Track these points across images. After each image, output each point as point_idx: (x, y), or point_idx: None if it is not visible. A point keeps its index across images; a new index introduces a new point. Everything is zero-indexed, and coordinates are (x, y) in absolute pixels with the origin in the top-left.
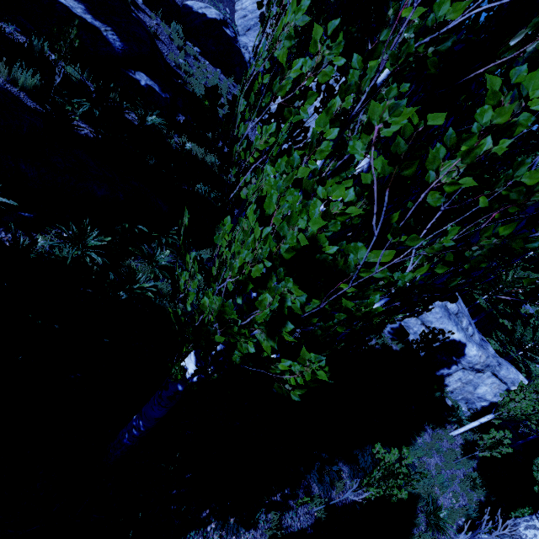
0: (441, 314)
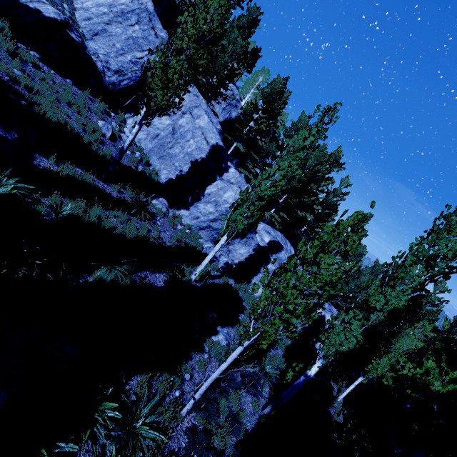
0: None
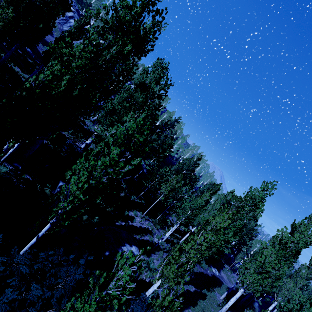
0: None
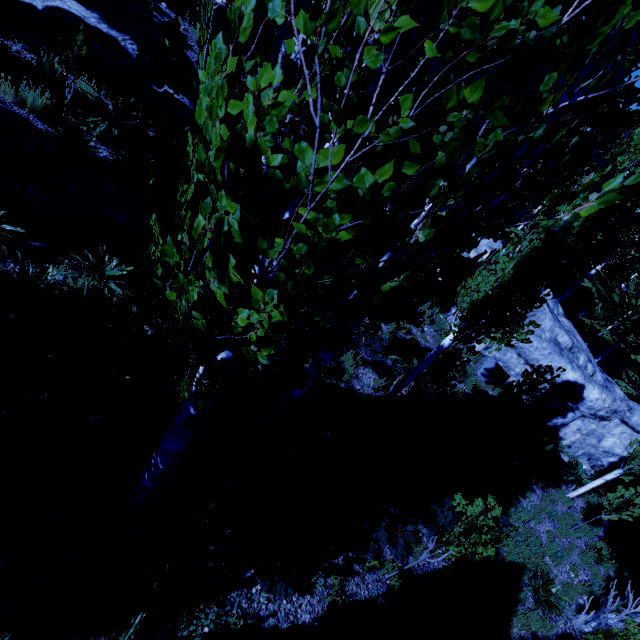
0: (550, 350)
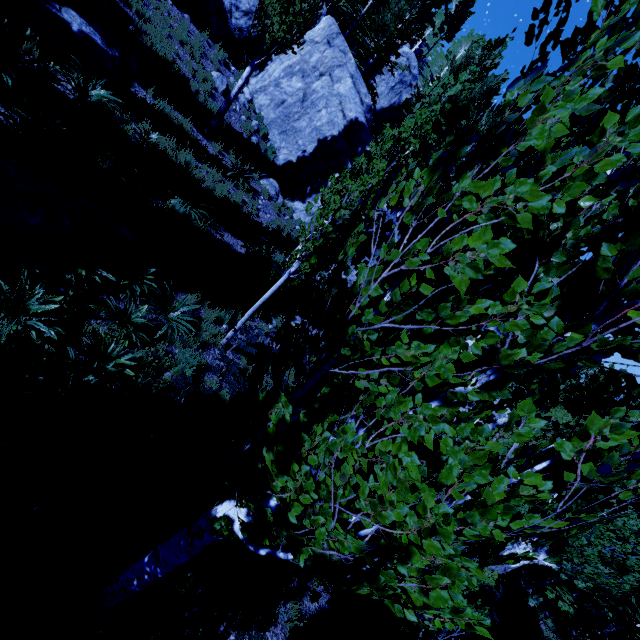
0: None
